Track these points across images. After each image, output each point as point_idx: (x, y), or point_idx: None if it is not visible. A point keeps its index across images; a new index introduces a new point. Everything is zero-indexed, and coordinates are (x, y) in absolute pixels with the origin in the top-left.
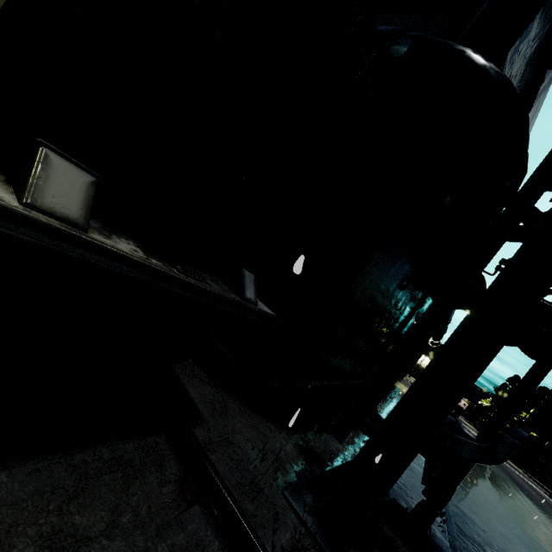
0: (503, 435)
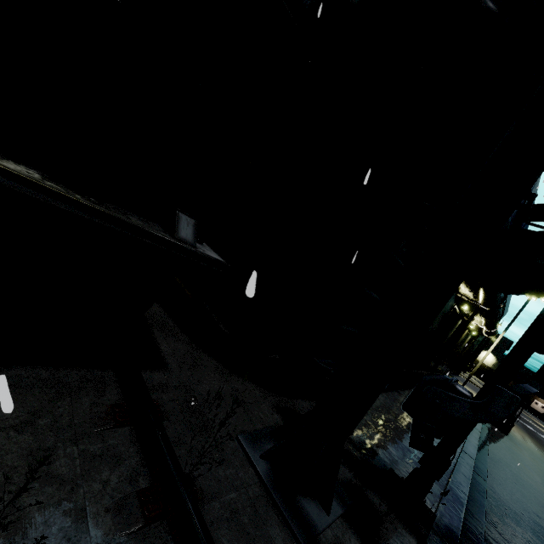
0: (500, 390)
